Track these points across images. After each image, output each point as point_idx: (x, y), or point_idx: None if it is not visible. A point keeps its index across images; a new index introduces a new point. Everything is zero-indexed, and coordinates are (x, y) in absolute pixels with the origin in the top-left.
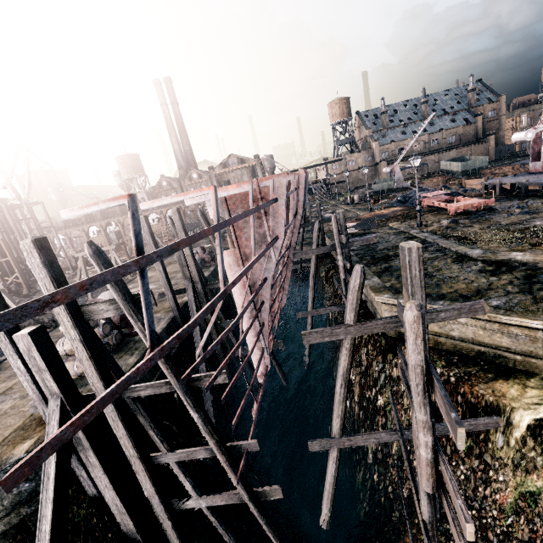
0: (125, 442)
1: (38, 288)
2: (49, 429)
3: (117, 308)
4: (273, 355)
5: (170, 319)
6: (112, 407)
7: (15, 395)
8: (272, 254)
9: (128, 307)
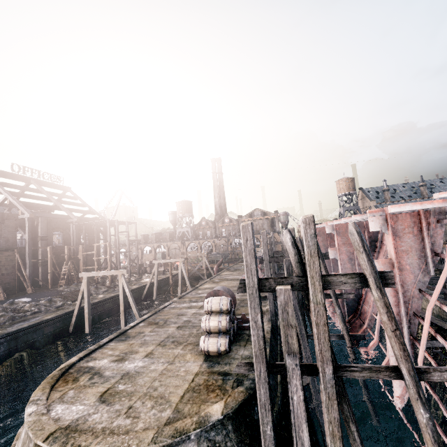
0: (334, 429)
1: (117, 282)
2: (292, 388)
3: (355, 282)
4: (365, 382)
5: (271, 321)
6: (332, 382)
7: (161, 360)
8: (431, 268)
9: (378, 281)
